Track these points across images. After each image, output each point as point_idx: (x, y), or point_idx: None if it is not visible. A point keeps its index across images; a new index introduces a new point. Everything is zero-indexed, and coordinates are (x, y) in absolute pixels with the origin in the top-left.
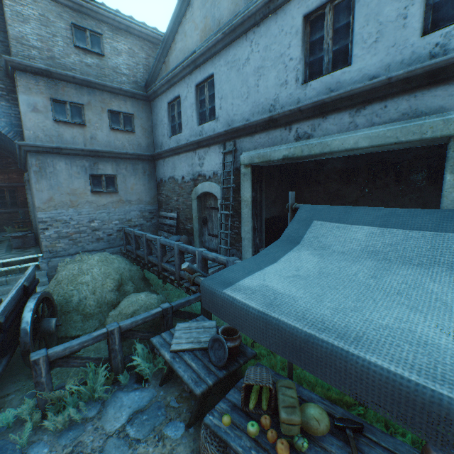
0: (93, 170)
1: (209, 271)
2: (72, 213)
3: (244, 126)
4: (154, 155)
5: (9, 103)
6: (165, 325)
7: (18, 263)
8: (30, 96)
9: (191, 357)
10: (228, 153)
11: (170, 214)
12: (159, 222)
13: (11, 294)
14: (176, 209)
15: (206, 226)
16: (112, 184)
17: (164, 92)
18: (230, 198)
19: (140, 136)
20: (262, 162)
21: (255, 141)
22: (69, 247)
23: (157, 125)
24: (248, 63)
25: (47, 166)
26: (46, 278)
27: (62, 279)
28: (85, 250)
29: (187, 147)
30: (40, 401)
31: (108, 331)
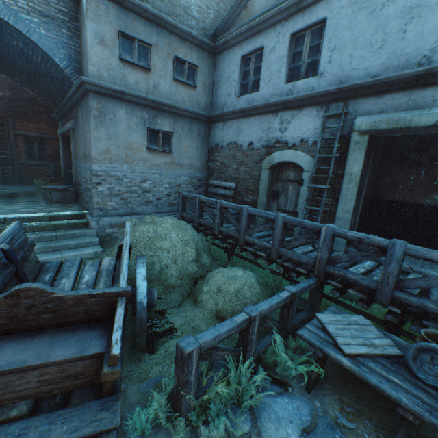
0: (152, 124)
1: (298, 251)
2: (125, 170)
3: (373, 82)
4: (212, 117)
5: (70, 32)
6: (290, 313)
7: (65, 218)
8: (99, 25)
9: (380, 366)
10: (330, 117)
11: (226, 183)
12: (209, 191)
13: (125, 255)
14: (233, 179)
15: (275, 200)
16: (167, 143)
17: (239, 43)
18: (330, 170)
19: (200, 93)
20: (394, 128)
21: (383, 103)
22: (119, 207)
23: (220, 83)
24: (393, 2)
25: (107, 112)
26: (96, 238)
27: (135, 241)
28: (134, 212)
29: (266, 109)
30: (184, 406)
31: (251, 317)
